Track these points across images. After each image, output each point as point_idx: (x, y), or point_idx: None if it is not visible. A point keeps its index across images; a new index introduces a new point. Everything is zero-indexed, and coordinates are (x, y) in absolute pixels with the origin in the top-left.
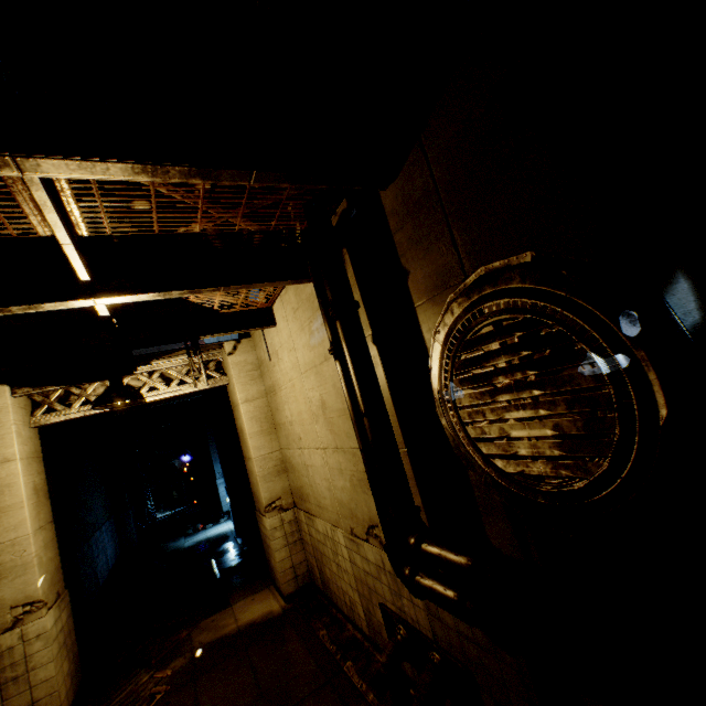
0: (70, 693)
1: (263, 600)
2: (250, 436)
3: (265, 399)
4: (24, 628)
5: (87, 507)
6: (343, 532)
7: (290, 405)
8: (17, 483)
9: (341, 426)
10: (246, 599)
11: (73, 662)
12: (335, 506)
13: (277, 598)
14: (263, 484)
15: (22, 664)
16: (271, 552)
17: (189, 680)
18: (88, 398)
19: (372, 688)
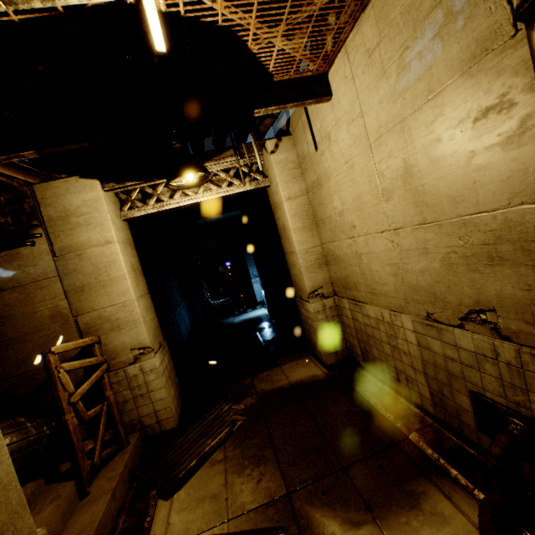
0: (177, 408)
1: (305, 366)
2: (294, 231)
3: (306, 198)
4: (141, 364)
5: (169, 291)
6: (412, 317)
7: (342, 193)
8: (118, 260)
9: (442, 191)
10: (291, 363)
11: (176, 389)
12: (402, 292)
13: (318, 366)
14: (306, 275)
15: (144, 387)
16: (314, 330)
17: (259, 415)
18: (159, 197)
19: (454, 466)
